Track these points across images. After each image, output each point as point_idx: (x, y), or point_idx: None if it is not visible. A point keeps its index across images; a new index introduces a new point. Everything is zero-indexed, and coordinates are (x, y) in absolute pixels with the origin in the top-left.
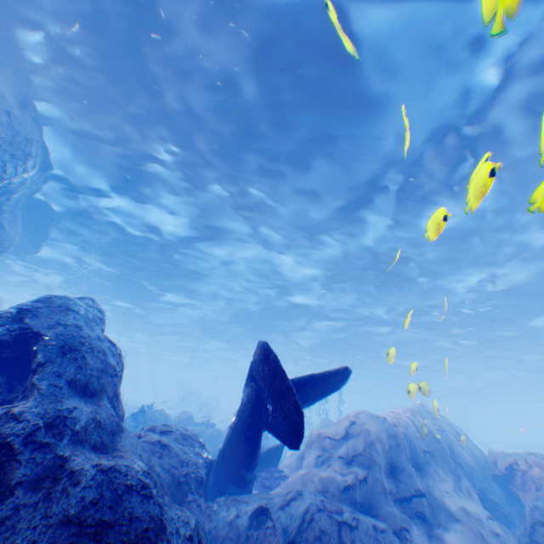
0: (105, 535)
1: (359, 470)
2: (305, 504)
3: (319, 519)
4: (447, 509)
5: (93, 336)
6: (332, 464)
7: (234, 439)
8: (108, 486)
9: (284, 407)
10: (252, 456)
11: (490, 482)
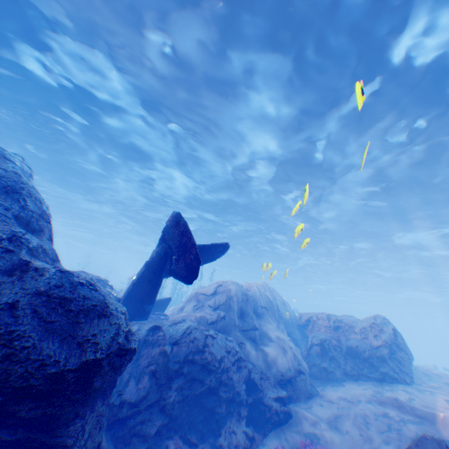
0: (68, 305)
1: (221, 312)
2: (186, 323)
3: (194, 331)
4: (268, 336)
5: (32, 185)
6: (204, 309)
7: (140, 283)
8: (66, 280)
9: (186, 257)
10: (153, 294)
11: (294, 329)
